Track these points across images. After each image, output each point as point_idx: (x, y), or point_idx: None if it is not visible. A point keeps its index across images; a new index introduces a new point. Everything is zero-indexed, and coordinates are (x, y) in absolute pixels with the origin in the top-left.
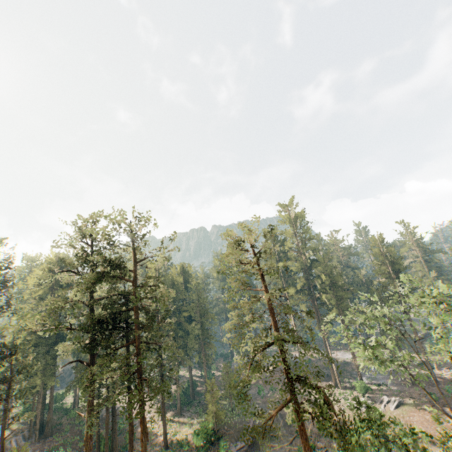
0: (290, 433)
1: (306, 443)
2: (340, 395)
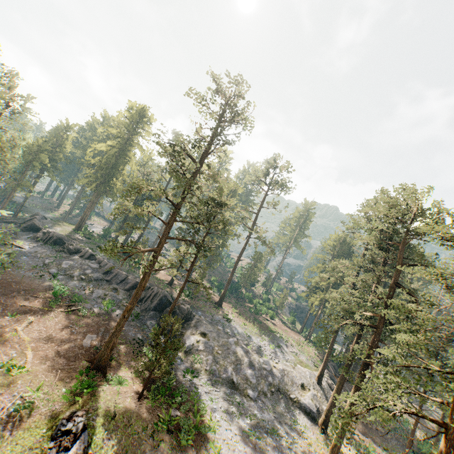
0: None
1: None
2: None
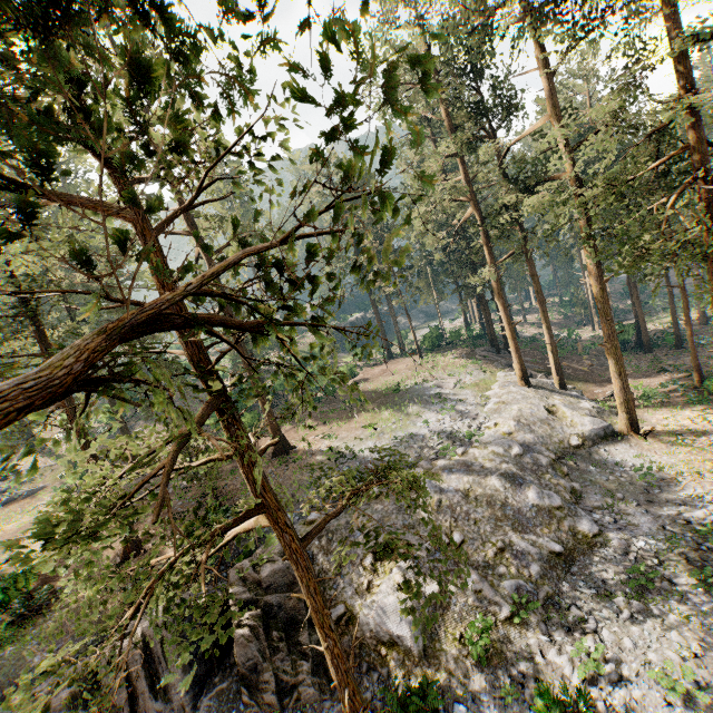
0: None
1: None
2: None
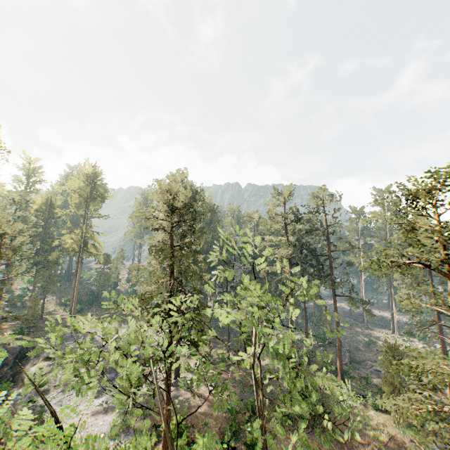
0: (371, 350)
1: (443, 344)
2: (398, 338)
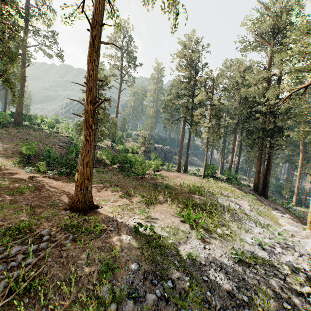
0: None
1: None
2: None
